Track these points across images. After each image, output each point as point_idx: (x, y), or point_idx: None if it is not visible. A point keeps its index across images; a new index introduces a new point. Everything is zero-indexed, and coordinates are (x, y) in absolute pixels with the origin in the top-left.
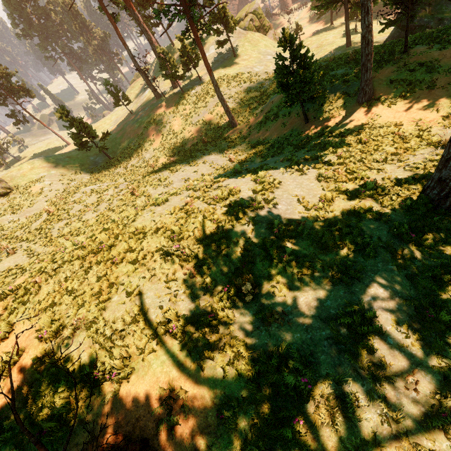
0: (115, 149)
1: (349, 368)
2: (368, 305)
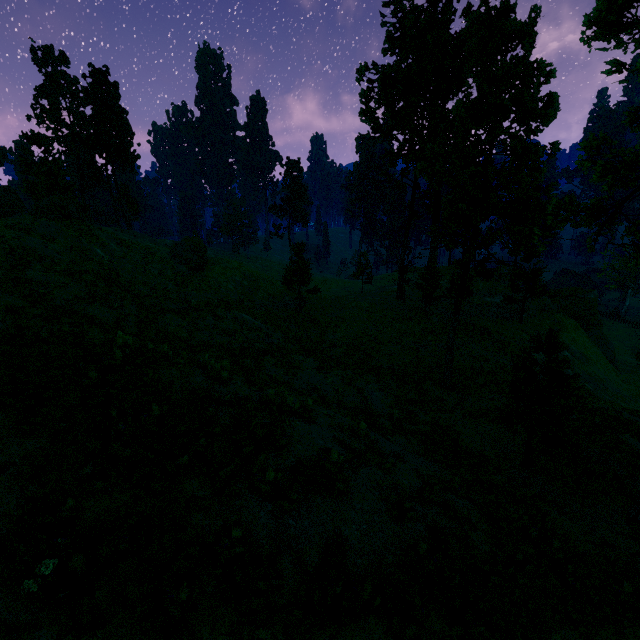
0: (314, 307)
1: None
2: None
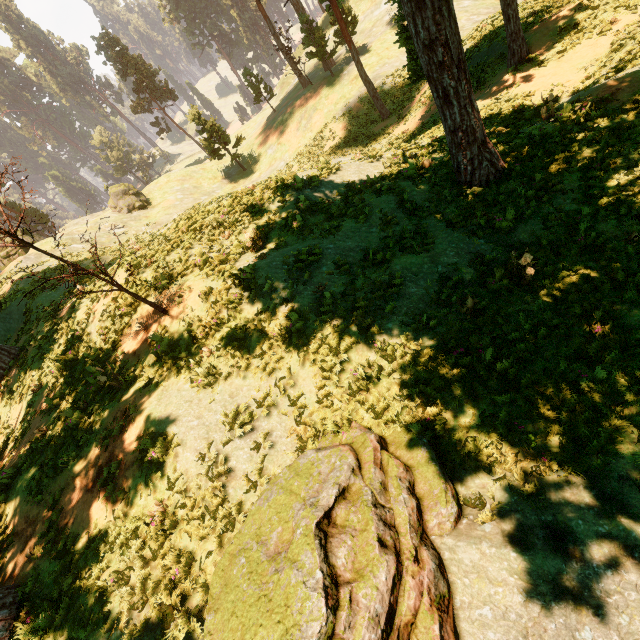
0: (251, 157)
1: (281, 276)
2: (325, 249)
